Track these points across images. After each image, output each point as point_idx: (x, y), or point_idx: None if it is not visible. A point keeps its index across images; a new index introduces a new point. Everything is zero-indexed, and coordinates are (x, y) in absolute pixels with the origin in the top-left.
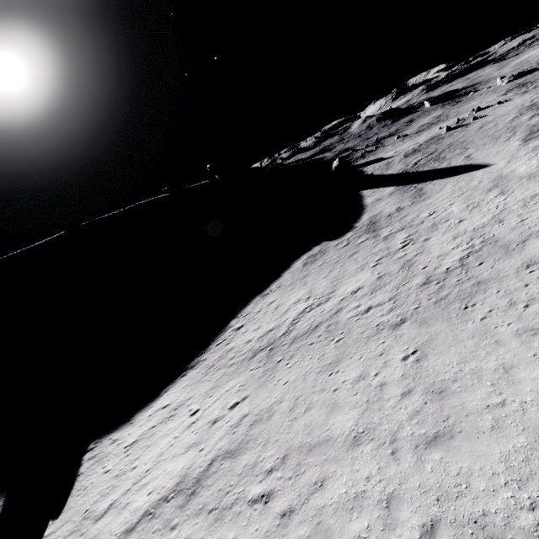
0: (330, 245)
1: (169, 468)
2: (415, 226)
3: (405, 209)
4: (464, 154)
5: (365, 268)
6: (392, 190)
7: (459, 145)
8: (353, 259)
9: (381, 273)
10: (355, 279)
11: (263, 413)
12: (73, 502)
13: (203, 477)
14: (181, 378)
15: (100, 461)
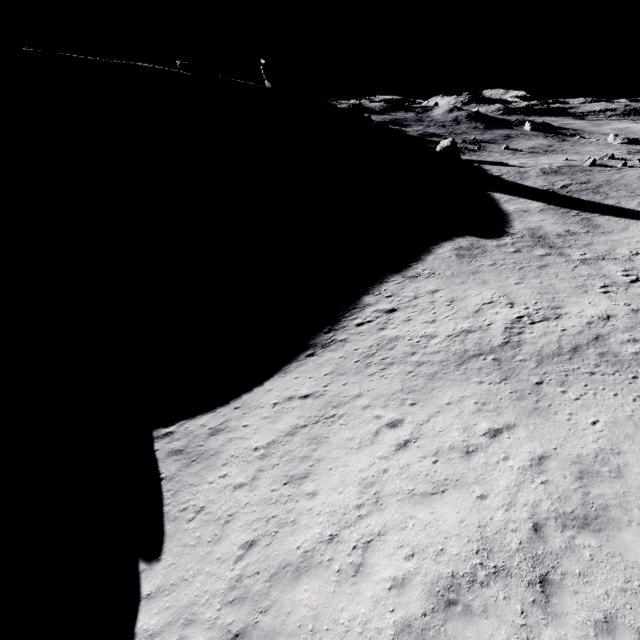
0: (486, 243)
1: (422, 515)
2: (624, 261)
3: (582, 235)
4: (636, 199)
5: (590, 291)
6: (541, 206)
7: (622, 186)
8: (551, 273)
9: (631, 305)
10: (586, 301)
11: (589, 462)
12: (183, 532)
13: (544, 554)
14: (309, 358)
15: (204, 461)
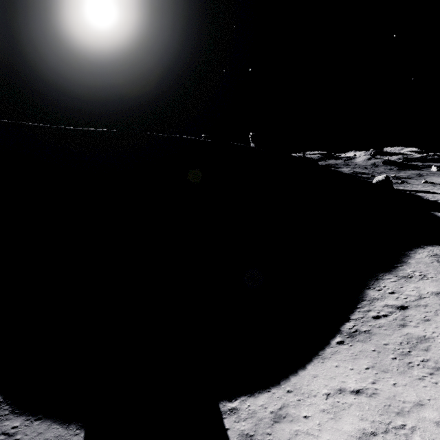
0: None
1: None
2: None
3: None
4: None
5: None
6: None
7: None
8: None
9: None
10: None
11: None
12: None
13: None
14: (340, 345)
15: None
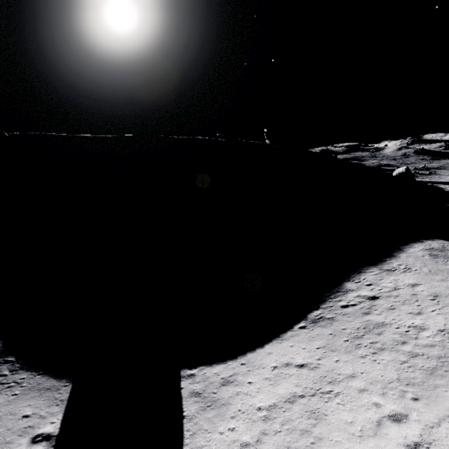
0: None
1: None
2: None
3: None
4: None
5: None
6: None
7: None
8: None
9: None
10: None
11: None
12: None
13: None
14: (301, 329)
15: (216, 409)
